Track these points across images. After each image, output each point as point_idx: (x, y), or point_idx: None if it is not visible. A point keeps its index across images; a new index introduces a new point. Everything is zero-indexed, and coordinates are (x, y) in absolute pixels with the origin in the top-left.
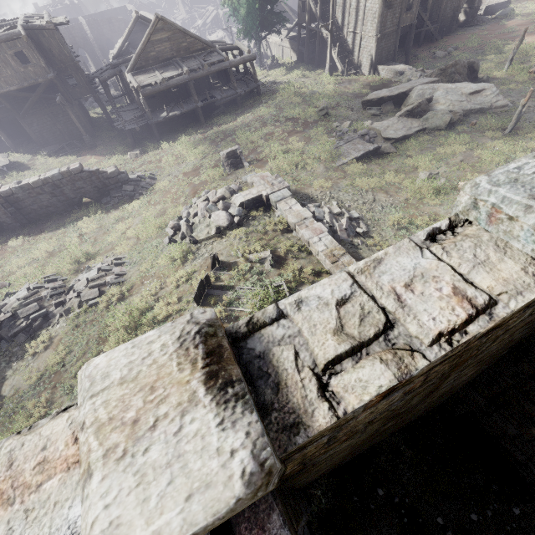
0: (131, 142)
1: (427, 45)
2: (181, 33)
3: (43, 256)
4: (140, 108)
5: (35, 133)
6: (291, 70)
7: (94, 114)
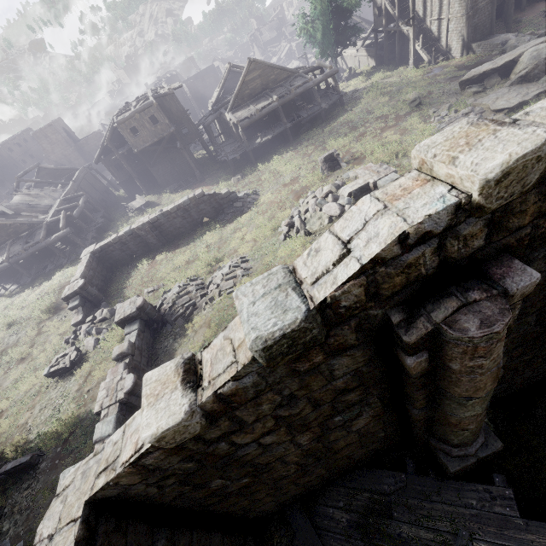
0: (233, 170)
1: (533, 6)
2: (269, 68)
3: (182, 264)
4: (238, 140)
5: (160, 177)
6: (371, 75)
7: (198, 156)
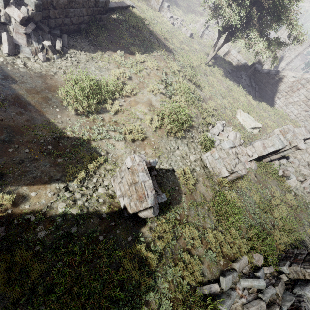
0: None
1: None
2: None
3: (180, 15)
4: None
5: None
6: None
7: None
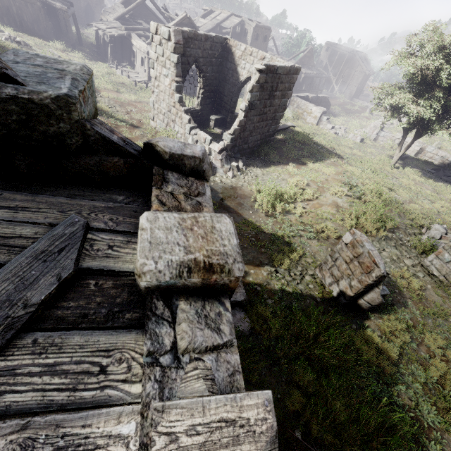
0: None
1: None
2: (312, 57)
3: (341, 124)
4: None
5: None
6: None
7: None
